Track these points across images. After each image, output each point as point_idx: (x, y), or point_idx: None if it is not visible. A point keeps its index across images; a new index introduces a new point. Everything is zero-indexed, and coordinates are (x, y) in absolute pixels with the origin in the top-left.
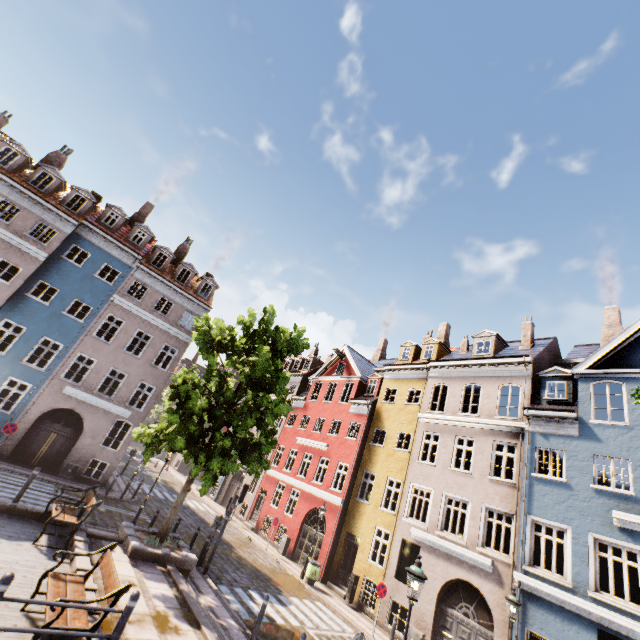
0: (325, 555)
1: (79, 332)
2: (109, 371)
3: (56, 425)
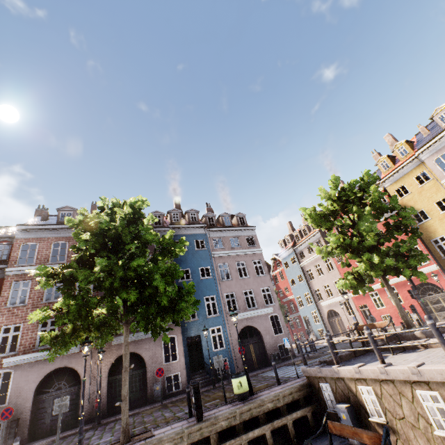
0: None
1: (215, 283)
2: (243, 294)
3: (247, 340)
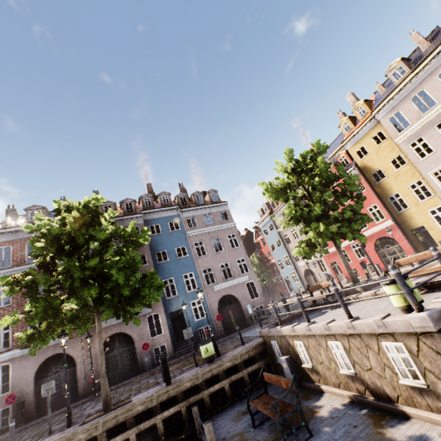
0: (410, 250)
1: (192, 261)
2: (220, 267)
3: (226, 307)
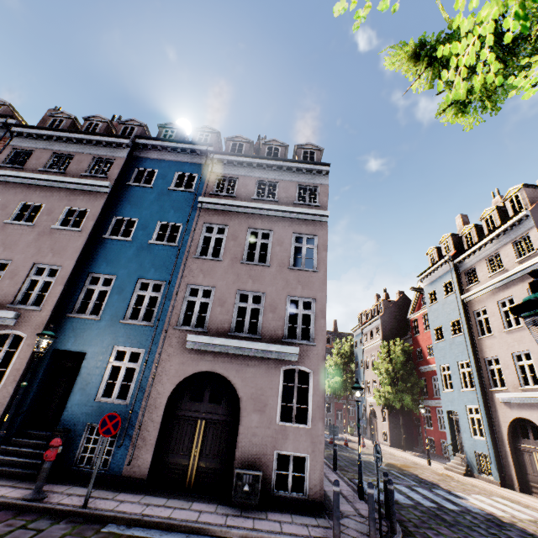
0: None
1: (176, 258)
2: (236, 298)
3: (198, 405)
